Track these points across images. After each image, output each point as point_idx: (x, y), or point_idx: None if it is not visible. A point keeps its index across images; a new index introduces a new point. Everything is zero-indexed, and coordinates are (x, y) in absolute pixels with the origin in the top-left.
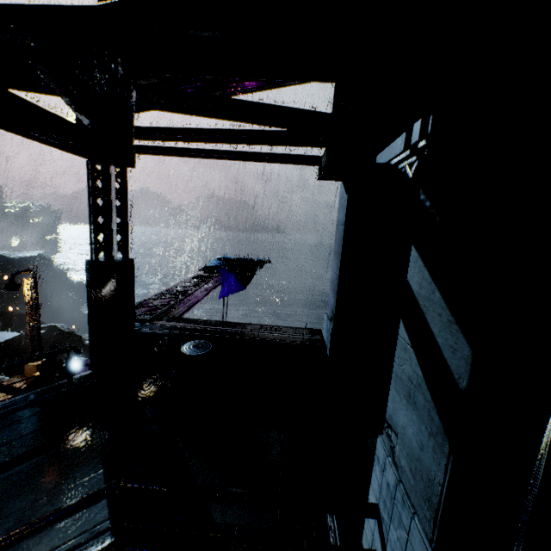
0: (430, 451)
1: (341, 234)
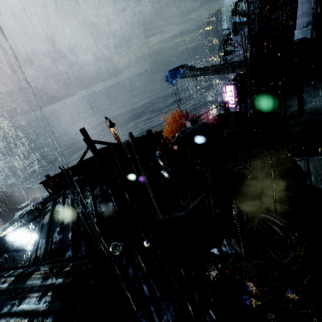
0: None
1: None
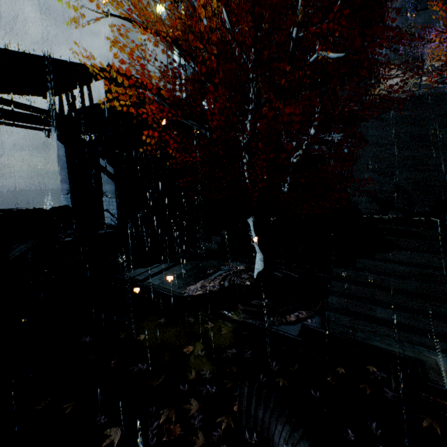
0: (112, 187)
1: (64, 160)
